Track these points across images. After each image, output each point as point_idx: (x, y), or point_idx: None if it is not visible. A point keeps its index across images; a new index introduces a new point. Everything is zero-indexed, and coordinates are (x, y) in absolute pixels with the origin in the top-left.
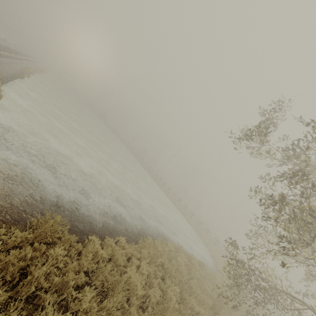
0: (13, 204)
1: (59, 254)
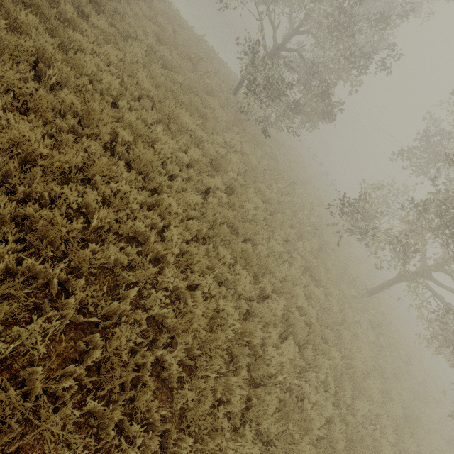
0: None
1: None
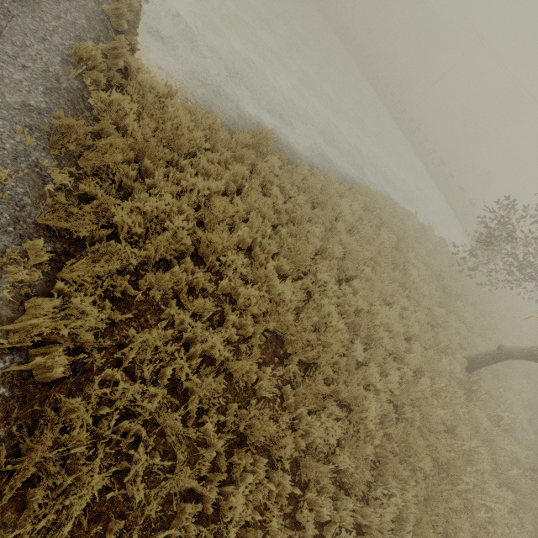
0: (225, 118)
1: (273, 165)
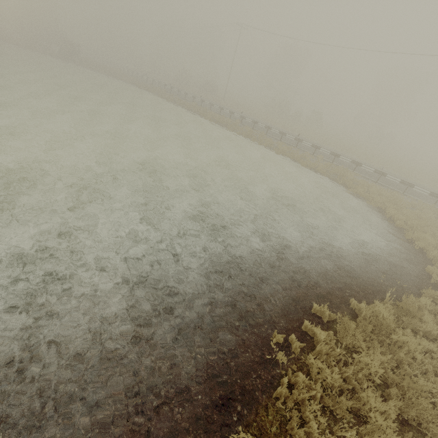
0: None
1: None
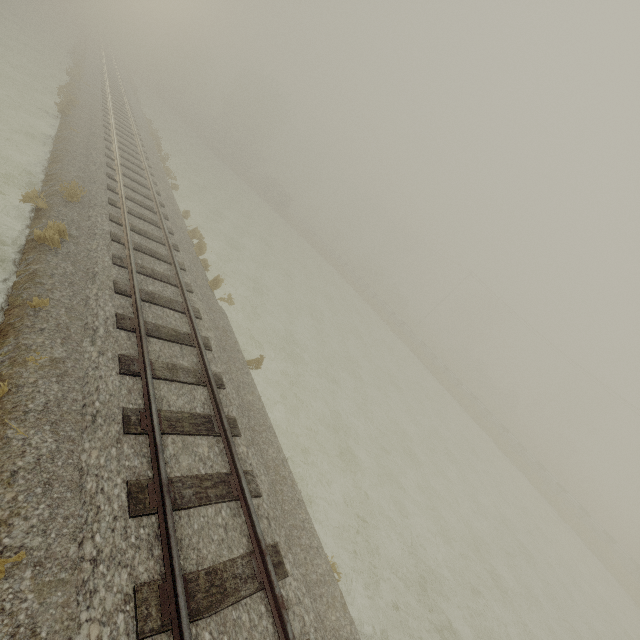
0: None
1: None
